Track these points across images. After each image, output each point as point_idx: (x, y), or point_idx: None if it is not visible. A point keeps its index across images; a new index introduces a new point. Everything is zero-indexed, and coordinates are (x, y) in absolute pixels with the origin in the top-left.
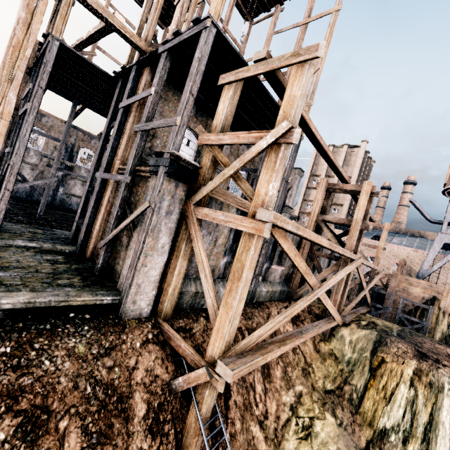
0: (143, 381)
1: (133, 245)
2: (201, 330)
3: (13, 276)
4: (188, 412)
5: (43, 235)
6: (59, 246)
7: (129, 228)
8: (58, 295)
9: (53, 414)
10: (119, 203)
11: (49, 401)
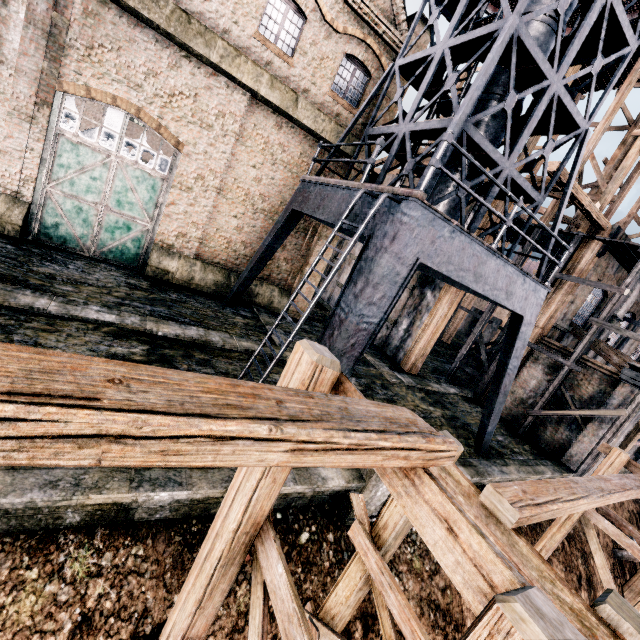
0: (603, 544)
1: (589, 434)
2: (612, 508)
3: (506, 441)
4: (632, 576)
5: (425, 365)
6: (462, 390)
7: (562, 406)
8: (556, 471)
9: (587, 555)
10: (558, 384)
11: (583, 546)
